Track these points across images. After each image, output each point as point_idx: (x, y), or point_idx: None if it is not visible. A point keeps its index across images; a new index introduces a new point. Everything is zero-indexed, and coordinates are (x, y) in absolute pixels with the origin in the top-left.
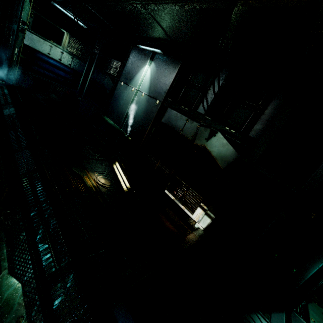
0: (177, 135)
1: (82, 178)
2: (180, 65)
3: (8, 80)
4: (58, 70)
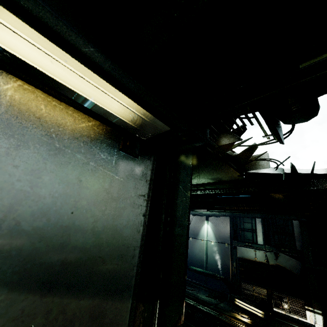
0: (254, 262)
1: (237, 318)
2: (229, 221)
3: None
4: None
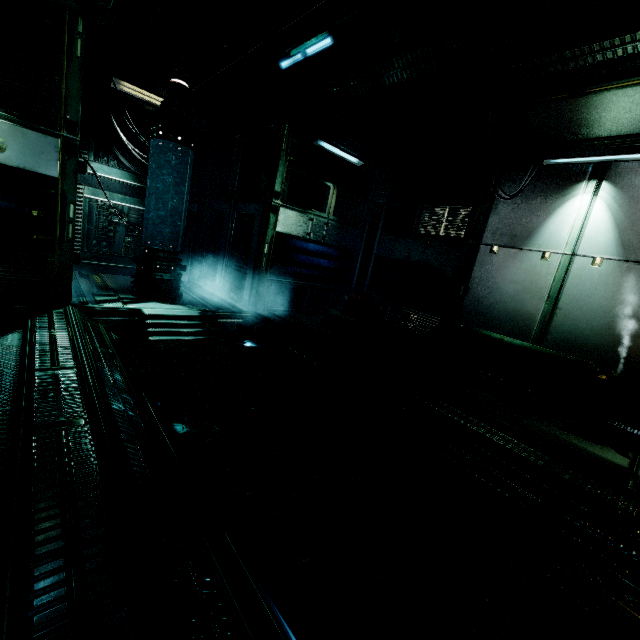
0: None
1: None
2: None
3: (254, 307)
4: (319, 259)
